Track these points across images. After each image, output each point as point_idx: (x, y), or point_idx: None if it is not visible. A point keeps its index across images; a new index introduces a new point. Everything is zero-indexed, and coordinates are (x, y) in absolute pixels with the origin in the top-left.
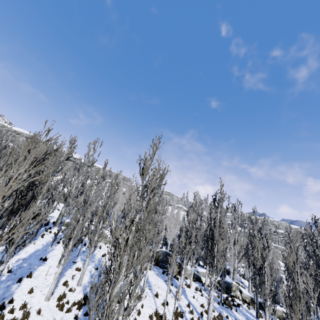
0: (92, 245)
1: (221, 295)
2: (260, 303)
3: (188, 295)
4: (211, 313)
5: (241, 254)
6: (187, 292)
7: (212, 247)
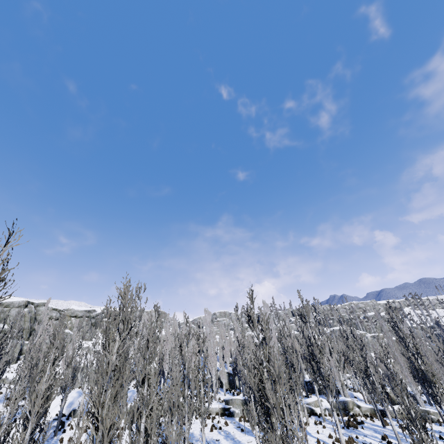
0: (203, 416)
1: (342, 418)
2: (381, 411)
3: (311, 433)
4: (342, 436)
5: (341, 362)
6: (309, 431)
7: (317, 367)
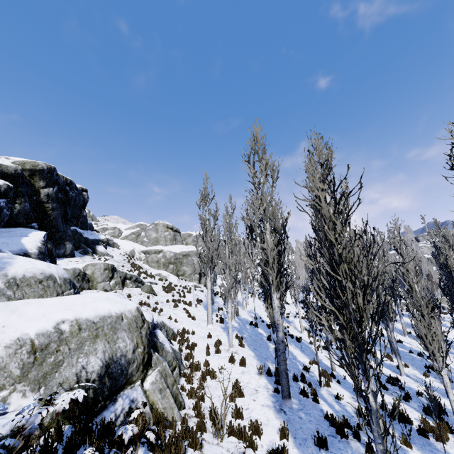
0: None
1: None
2: None
3: None
4: None
5: None
6: None
7: None
